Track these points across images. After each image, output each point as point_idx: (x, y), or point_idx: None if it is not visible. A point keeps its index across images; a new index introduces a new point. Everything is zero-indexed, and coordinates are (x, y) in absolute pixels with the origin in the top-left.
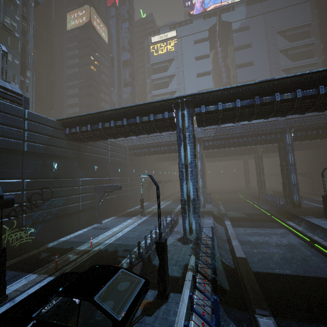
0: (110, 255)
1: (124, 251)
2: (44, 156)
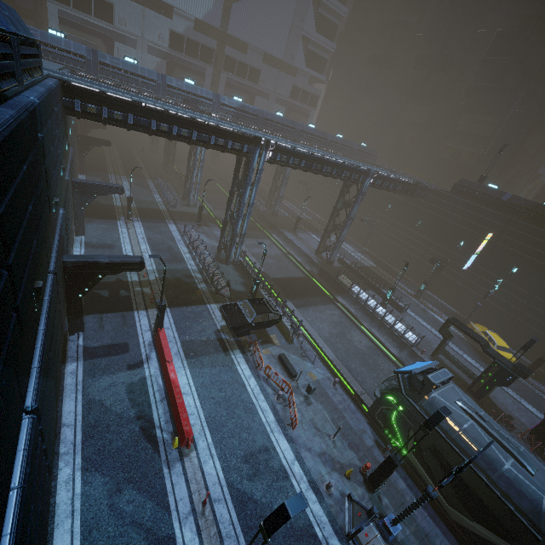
0: (180, 283)
1: (187, 278)
2: None
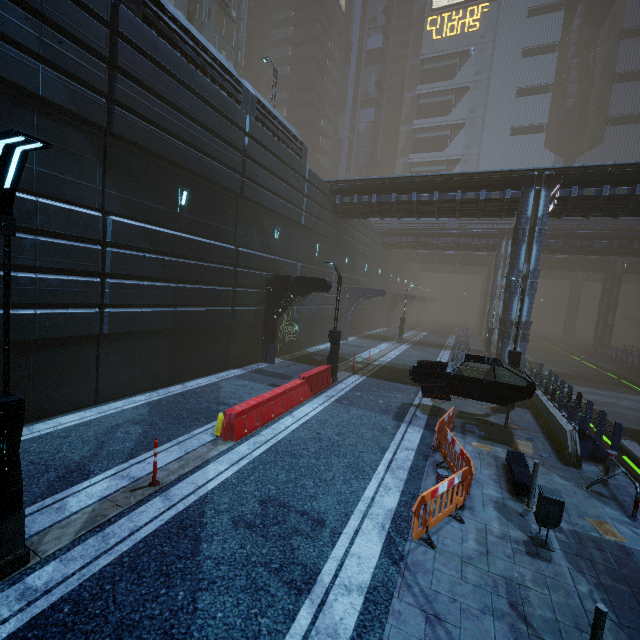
0: (404, 371)
1: None
2: (312, 233)
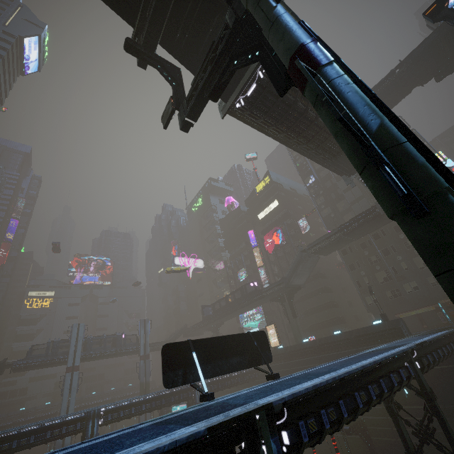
0: None
1: None
2: None
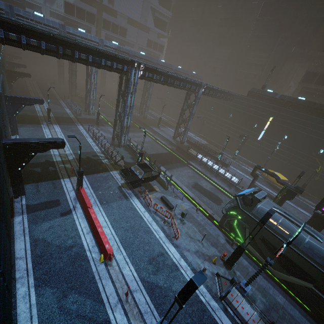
0: (90, 160)
1: (94, 156)
2: None
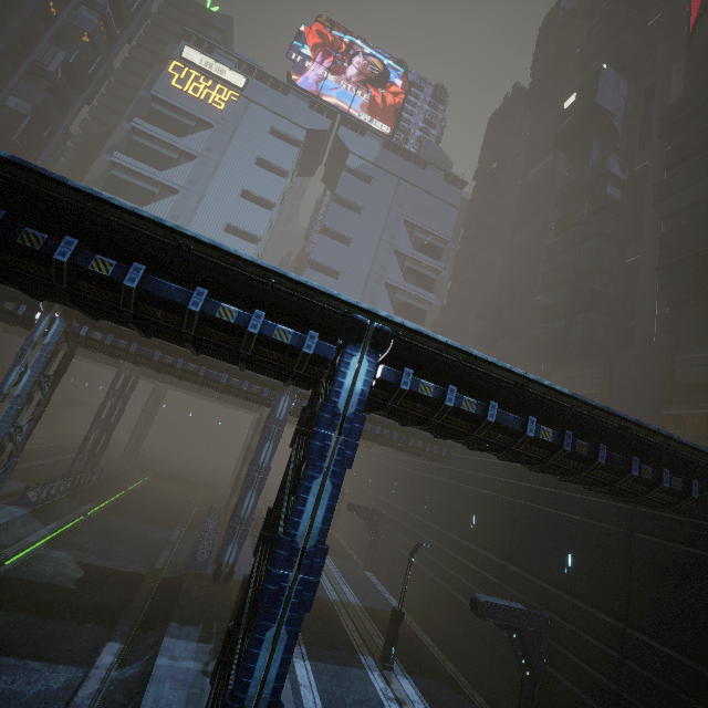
0: None
1: None
2: None
